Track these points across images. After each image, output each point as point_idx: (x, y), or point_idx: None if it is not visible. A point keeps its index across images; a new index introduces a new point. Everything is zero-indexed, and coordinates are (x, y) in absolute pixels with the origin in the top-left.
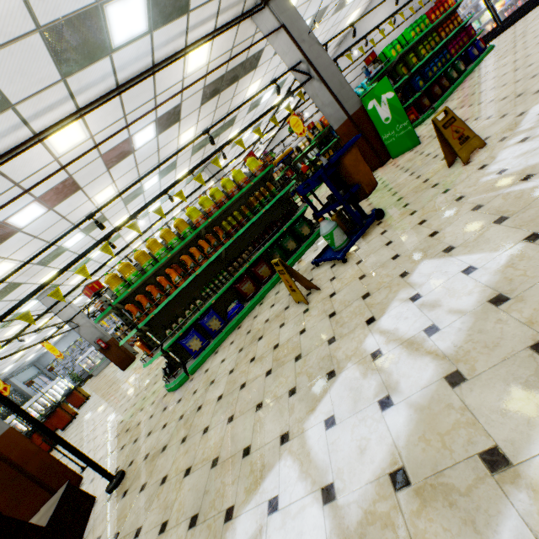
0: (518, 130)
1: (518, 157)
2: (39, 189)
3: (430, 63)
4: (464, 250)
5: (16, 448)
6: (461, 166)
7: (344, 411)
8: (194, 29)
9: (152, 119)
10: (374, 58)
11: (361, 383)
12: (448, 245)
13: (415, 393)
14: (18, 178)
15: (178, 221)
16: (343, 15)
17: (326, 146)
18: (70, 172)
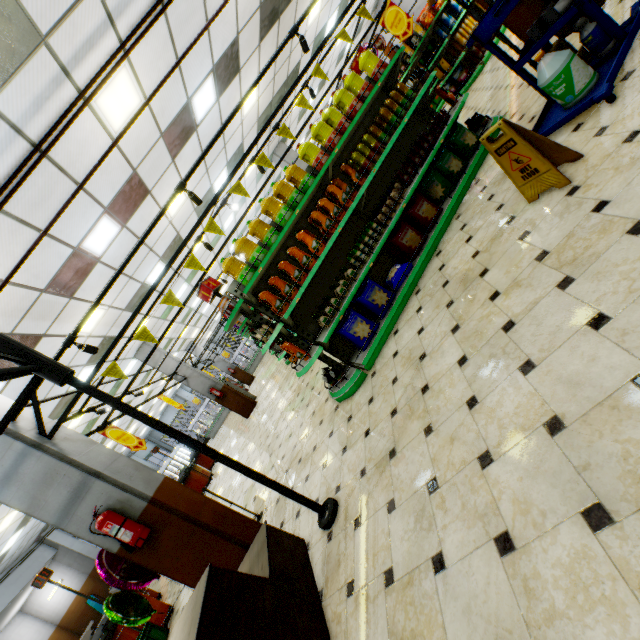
0: None
1: None
2: (105, 193)
3: None
4: None
5: (181, 499)
6: None
7: None
8: None
9: (209, 67)
10: None
11: None
12: None
13: None
14: (79, 176)
15: (292, 169)
16: None
17: (434, 56)
18: (133, 164)
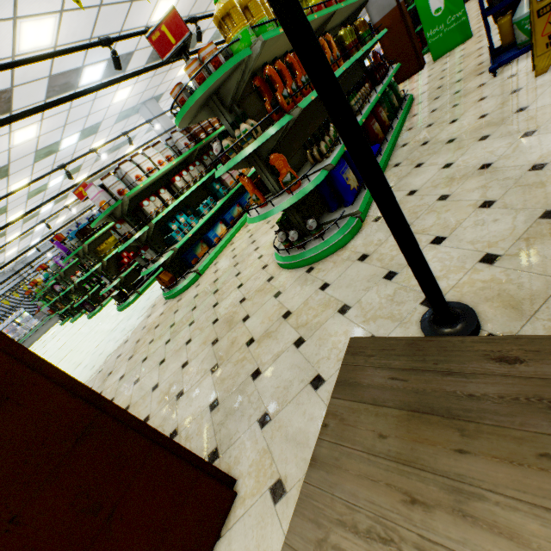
0: None
1: None
2: None
3: None
4: None
5: None
6: None
7: None
8: None
9: None
10: None
11: None
12: None
13: None
14: None
15: None
16: None
17: None
18: None
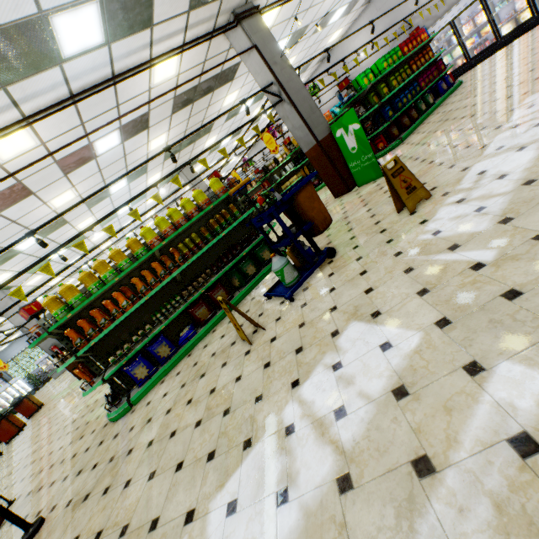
0: (459, 187)
1: (452, 219)
2: None
3: (401, 94)
4: (387, 320)
5: None
6: (407, 214)
7: (247, 496)
8: (160, 43)
9: (116, 126)
10: (347, 84)
11: (269, 464)
12: (377, 309)
13: (309, 492)
14: None
15: (131, 242)
16: (324, 34)
17: (301, 162)
18: (18, 177)
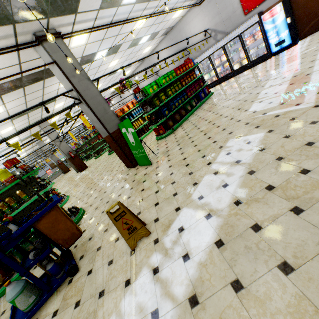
0: (165, 239)
1: (137, 309)
2: None
3: (174, 100)
4: None
5: None
6: (130, 250)
7: None
8: None
9: None
10: (139, 90)
11: None
12: None
13: None
14: None
15: None
16: (138, 48)
17: None
18: None
